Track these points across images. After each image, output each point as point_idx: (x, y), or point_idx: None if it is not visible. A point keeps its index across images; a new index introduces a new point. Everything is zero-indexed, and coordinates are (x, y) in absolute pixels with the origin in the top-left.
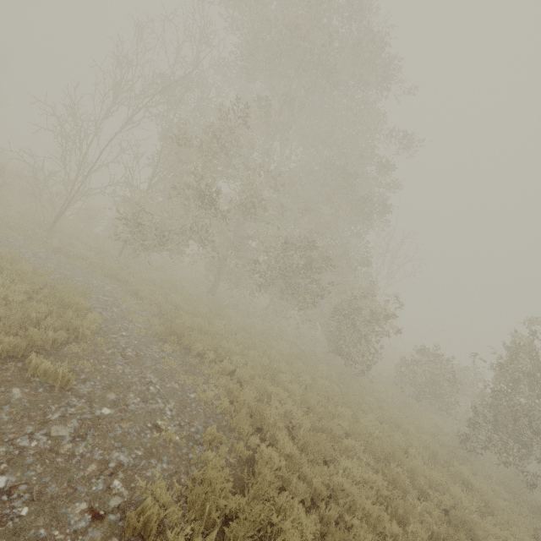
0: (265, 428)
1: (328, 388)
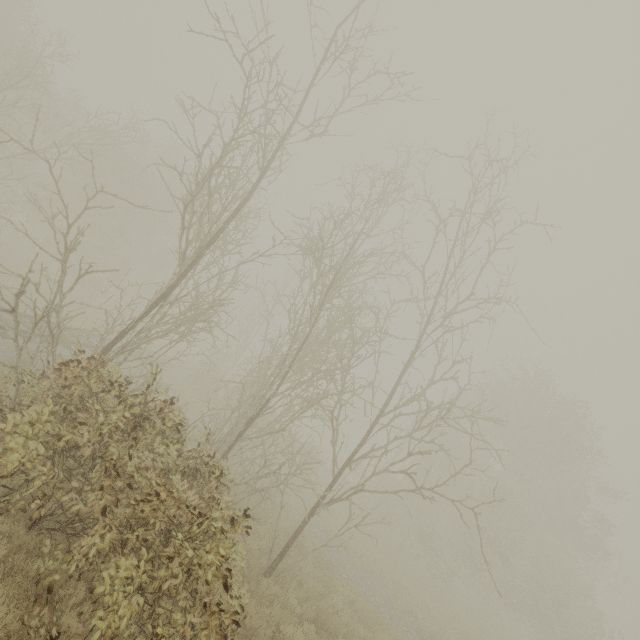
0: None
1: None
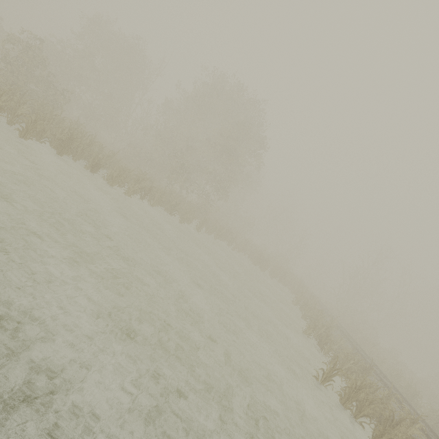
0: None
1: None
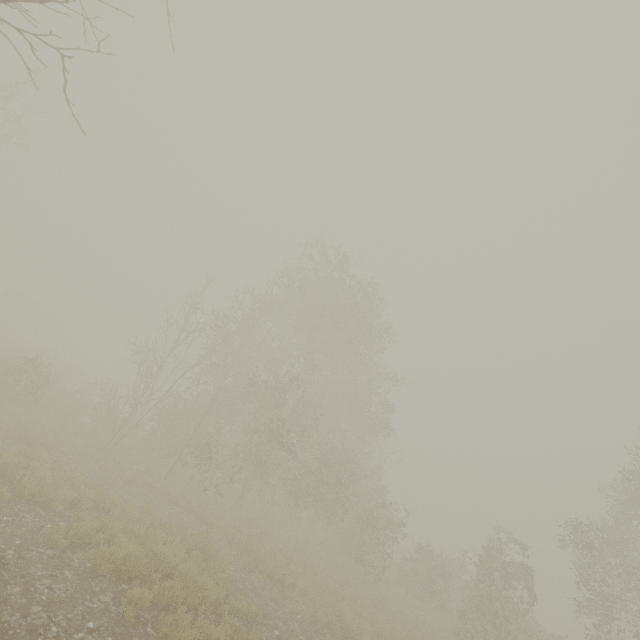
0: (349, 636)
1: (366, 597)
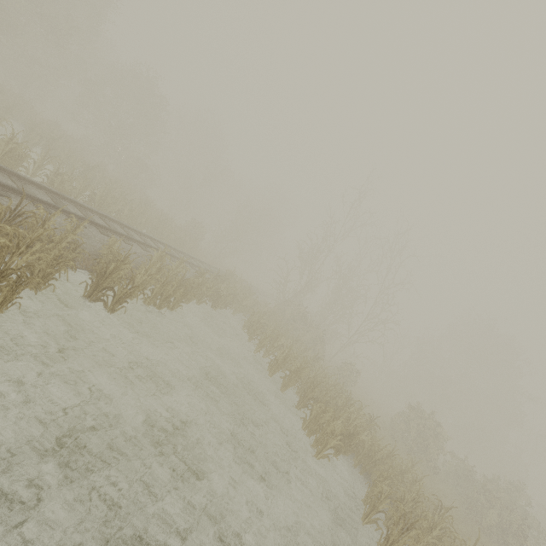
0: None
1: None
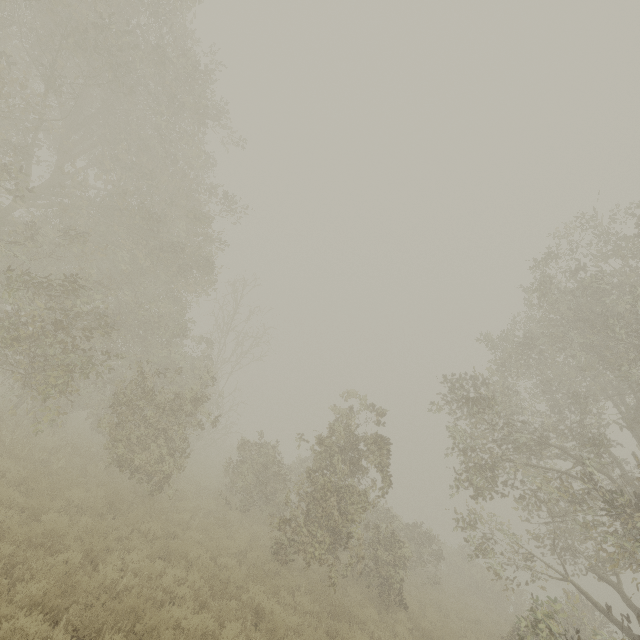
0: None
1: (50, 525)
